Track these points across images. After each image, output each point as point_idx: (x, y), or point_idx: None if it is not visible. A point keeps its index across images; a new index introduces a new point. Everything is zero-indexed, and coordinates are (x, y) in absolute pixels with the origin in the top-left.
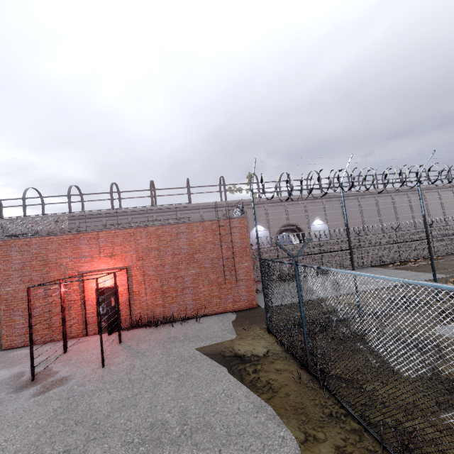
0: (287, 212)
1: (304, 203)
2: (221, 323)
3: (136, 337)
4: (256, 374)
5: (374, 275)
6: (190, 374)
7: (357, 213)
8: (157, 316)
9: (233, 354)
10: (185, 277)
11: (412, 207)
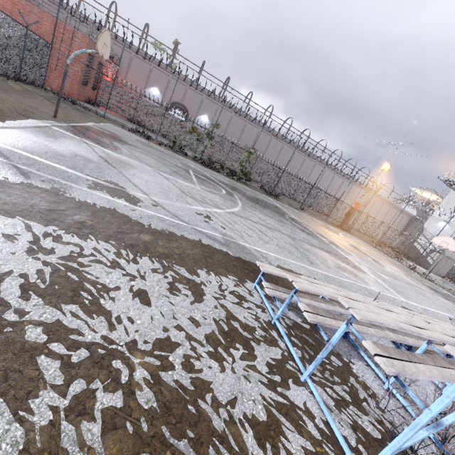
0: (186, 94)
1: (203, 96)
2: None
3: None
4: None
5: None
6: None
7: (239, 132)
8: None
9: None
10: None
11: (280, 154)
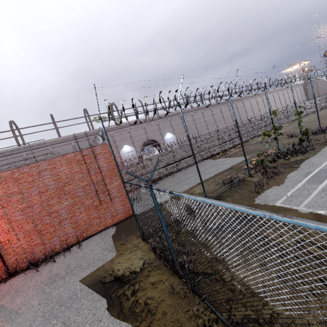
0: (145, 131)
1: (156, 122)
2: (103, 242)
3: (13, 289)
4: (135, 297)
5: (230, 206)
6: (68, 323)
7: (193, 124)
8: (38, 255)
9: (112, 278)
10: (59, 210)
11: (223, 115)
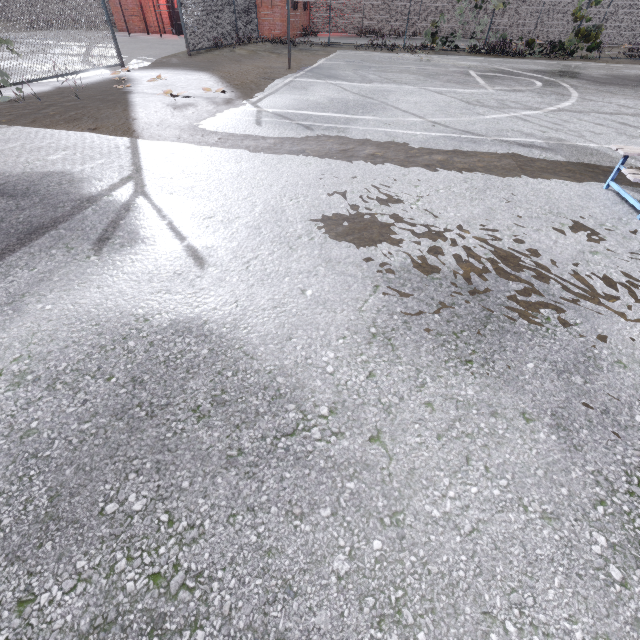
0: None
1: None
2: None
3: None
4: None
5: None
6: None
7: None
8: None
9: None
10: None
11: None
